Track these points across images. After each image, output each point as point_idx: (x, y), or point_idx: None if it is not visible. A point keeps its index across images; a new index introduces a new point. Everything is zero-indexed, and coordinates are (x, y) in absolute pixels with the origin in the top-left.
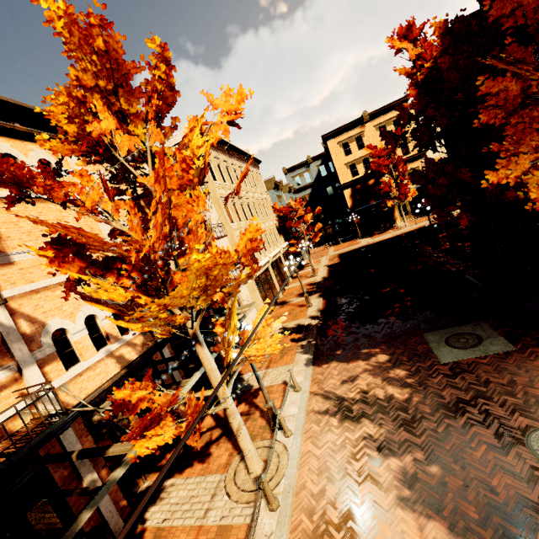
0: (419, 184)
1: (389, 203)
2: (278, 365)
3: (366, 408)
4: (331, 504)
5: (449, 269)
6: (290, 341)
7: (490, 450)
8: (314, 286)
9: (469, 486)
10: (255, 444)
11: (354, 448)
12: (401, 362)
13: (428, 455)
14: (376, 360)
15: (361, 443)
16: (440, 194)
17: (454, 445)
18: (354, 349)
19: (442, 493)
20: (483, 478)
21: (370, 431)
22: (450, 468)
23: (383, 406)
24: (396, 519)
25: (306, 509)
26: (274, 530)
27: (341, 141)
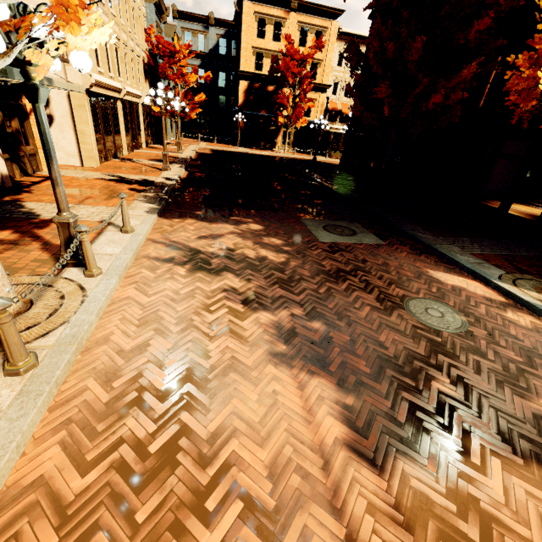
0: (350, 63)
1: (281, 118)
2: (99, 204)
3: (231, 264)
4: (156, 362)
5: (324, 186)
6: (127, 189)
7: (374, 311)
8: (176, 159)
9: (357, 341)
10: (12, 279)
11: (208, 299)
12: (277, 233)
13: (308, 311)
14: (248, 227)
15: (220, 295)
16: (376, 72)
17: (337, 305)
18: (220, 214)
19: (327, 348)
20: (371, 335)
21: (235, 285)
22: (334, 325)
23: (254, 264)
24: (265, 378)
25: (100, 372)
26: (3, 407)
27: (260, 12)
